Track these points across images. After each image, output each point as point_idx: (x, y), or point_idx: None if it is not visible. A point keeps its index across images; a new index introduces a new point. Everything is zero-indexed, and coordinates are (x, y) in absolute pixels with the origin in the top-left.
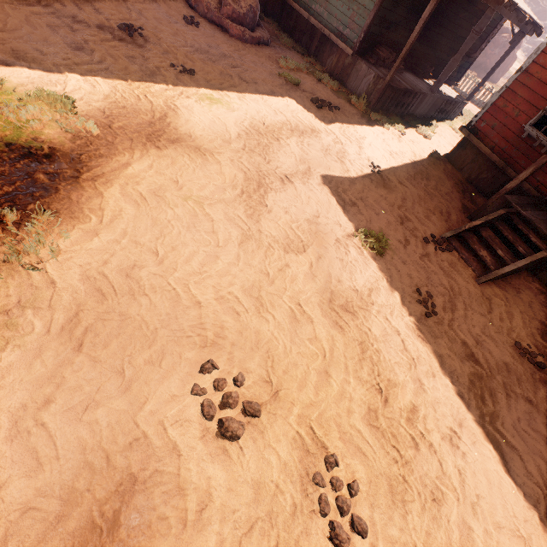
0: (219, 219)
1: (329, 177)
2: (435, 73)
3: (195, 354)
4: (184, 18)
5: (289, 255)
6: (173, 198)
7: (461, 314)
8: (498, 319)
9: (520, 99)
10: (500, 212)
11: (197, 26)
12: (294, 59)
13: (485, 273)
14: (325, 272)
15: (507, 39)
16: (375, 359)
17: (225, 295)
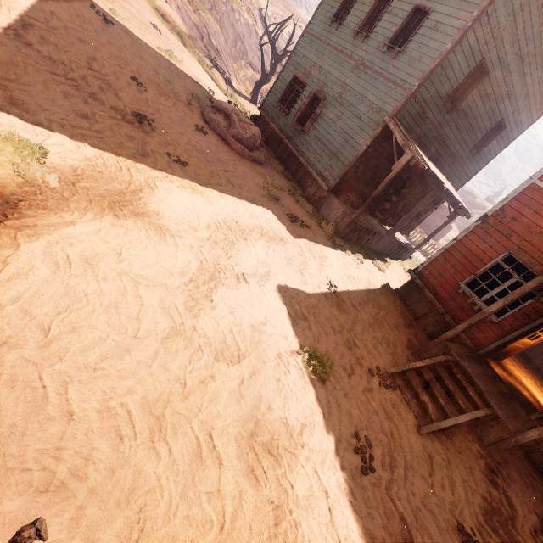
0: (151, 304)
1: (286, 285)
2: (392, 222)
3: (20, 504)
4: (195, 125)
5: (219, 364)
6: (105, 270)
7: (400, 473)
8: (440, 486)
9: (456, 261)
10: (441, 358)
11: (204, 133)
12: (280, 180)
13: (426, 422)
14: (255, 393)
15: (445, 213)
16: (291, 537)
17: (115, 406)
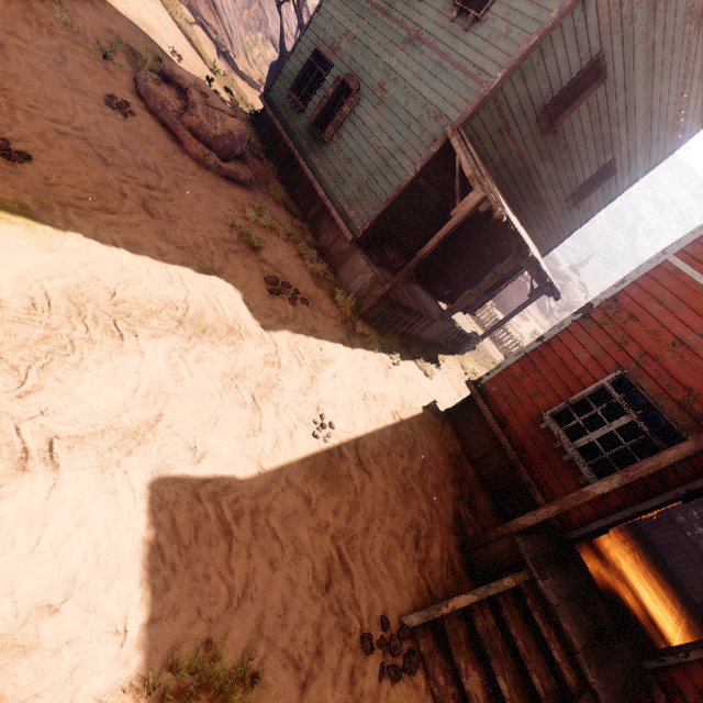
0: None
1: (197, 449)
2: (452, 295)
3: None
4: (107, 96)
5: None
6: None
7: None
8: None
9: (539, 375)
10: (507, 582)
11: (124, 114)
12: (278, 216)
13: None
14: None
15: (523, 283)
16: None
17: None
